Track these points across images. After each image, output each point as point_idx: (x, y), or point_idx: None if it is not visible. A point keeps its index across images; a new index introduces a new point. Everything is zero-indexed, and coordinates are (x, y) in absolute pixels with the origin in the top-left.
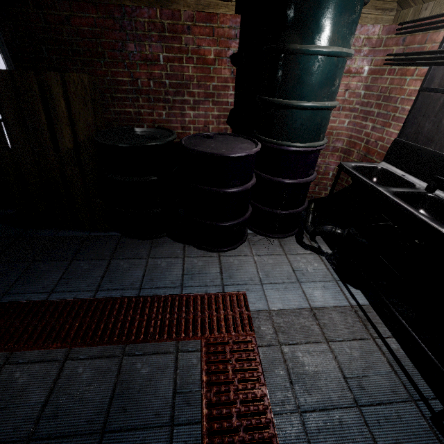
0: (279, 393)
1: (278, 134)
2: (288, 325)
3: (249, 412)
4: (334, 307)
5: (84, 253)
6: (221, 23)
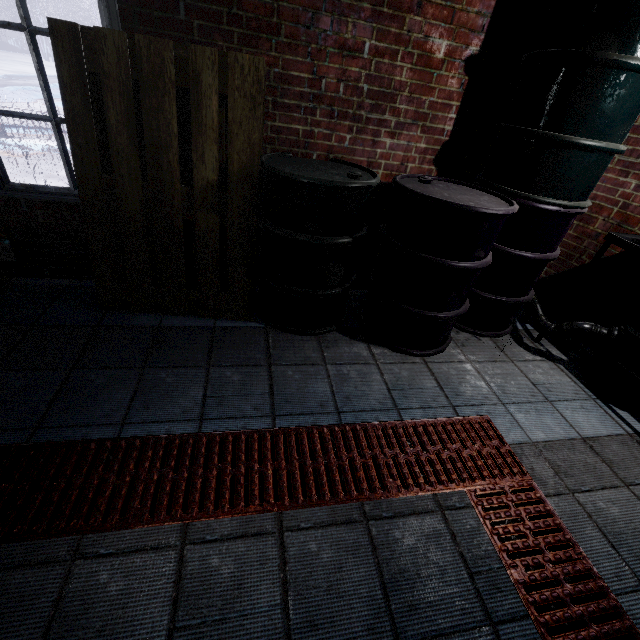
0: (606, 562)
1: (538, 186)
2: (567, 463)
3: (583, 594)
4: (610, 437)
5: (223, 355)
6: (467, 5)
